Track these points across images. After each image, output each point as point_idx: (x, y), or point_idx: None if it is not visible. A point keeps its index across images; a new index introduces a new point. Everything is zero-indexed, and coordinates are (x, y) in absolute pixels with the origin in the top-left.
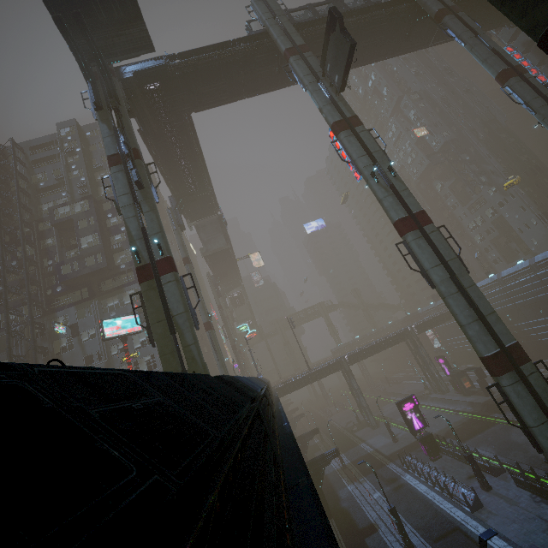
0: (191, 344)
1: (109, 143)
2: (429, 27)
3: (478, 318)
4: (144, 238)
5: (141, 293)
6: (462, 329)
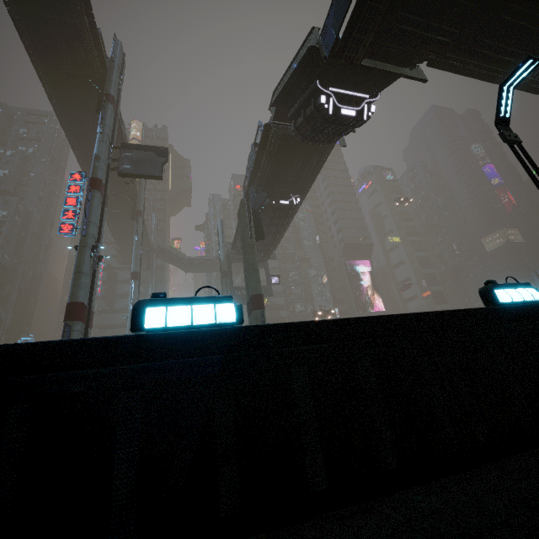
0: None
1: None
2: (118, 205)
3: None
4: None
5: None
6: None
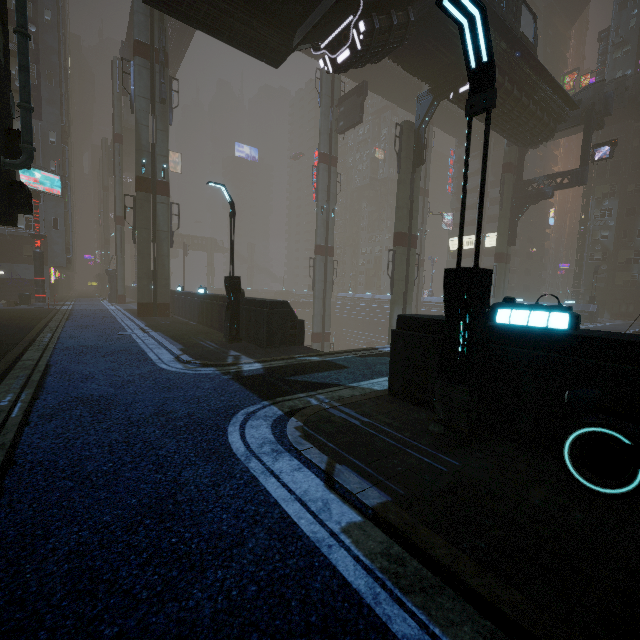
0: (165, 256)
1: (141, 23)
2: None
3: (322, 314)
4: (153, 154)
5: (135, 198)
6: (313, 316)
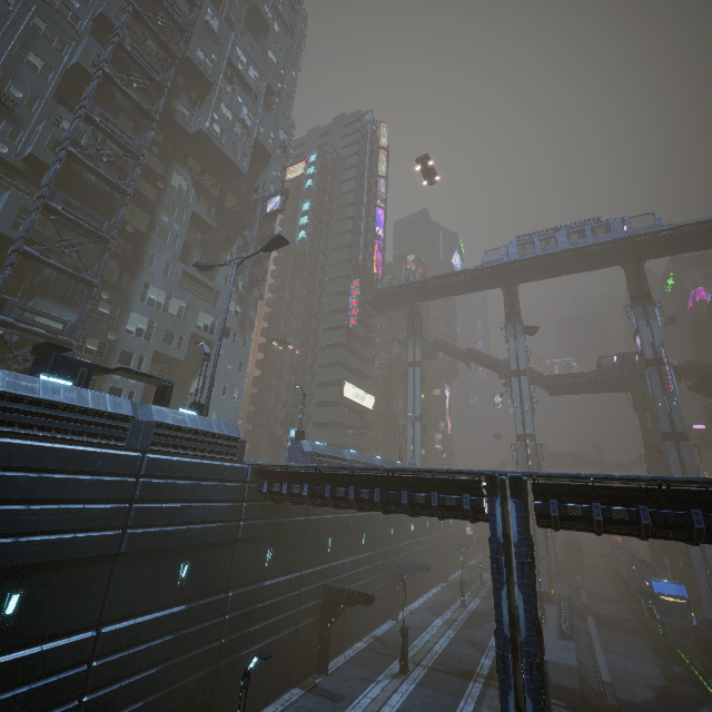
0: None
1: None
2: (483, 283)
3: None
4: None
5: None
6: None
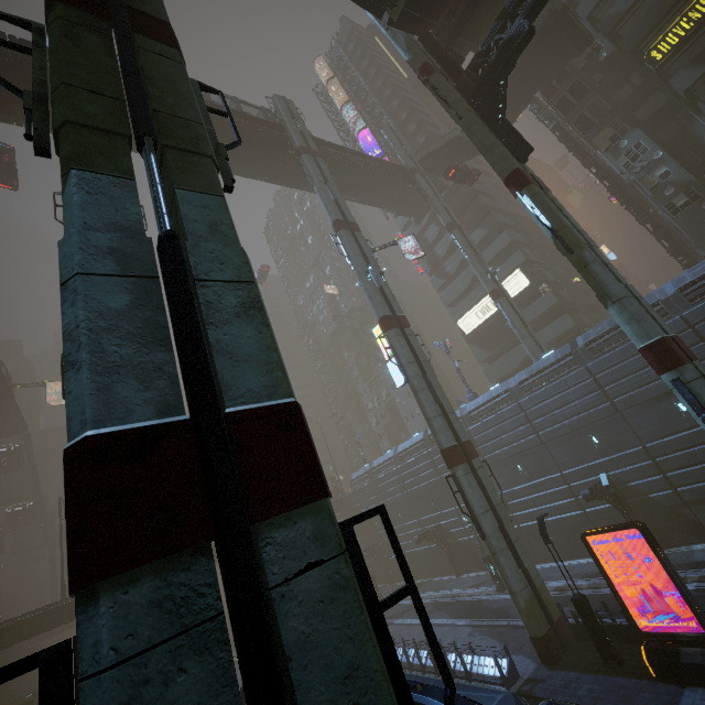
0: None
1: None
2: None
3: None
4: None
5: None
6: None
